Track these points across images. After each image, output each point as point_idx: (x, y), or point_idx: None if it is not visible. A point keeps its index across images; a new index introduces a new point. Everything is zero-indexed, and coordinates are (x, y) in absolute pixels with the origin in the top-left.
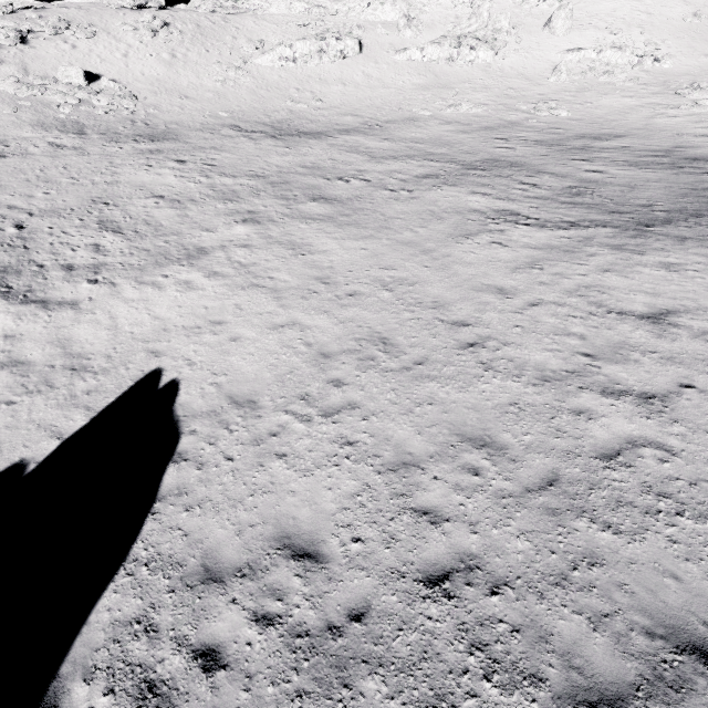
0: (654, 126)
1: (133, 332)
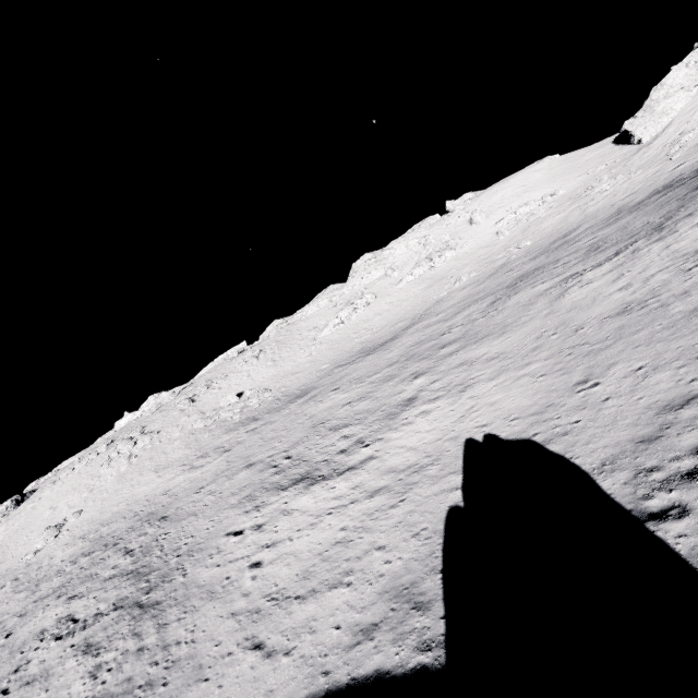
0: (591, 213)
1: (424, 443)
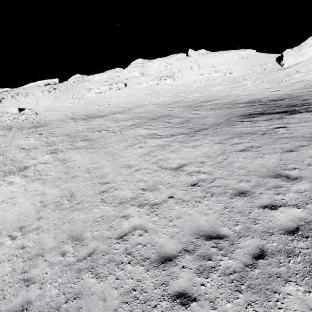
0: (230, 94)
1: None
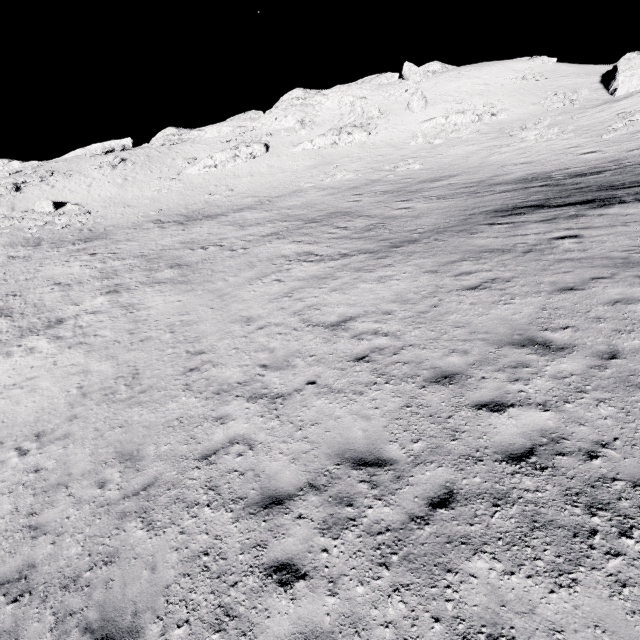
0: (486, 163)
1: None
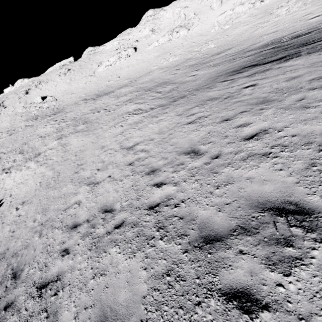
0: (252, 36)
1: (6, 188)
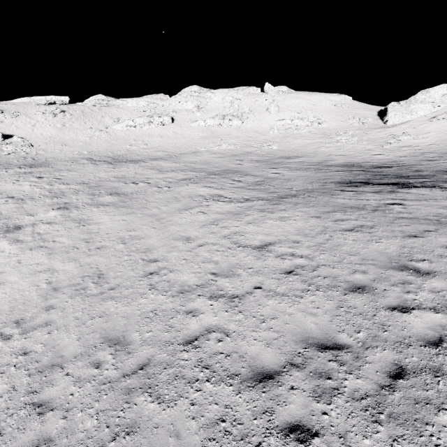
0: (318, 152)
1: None
